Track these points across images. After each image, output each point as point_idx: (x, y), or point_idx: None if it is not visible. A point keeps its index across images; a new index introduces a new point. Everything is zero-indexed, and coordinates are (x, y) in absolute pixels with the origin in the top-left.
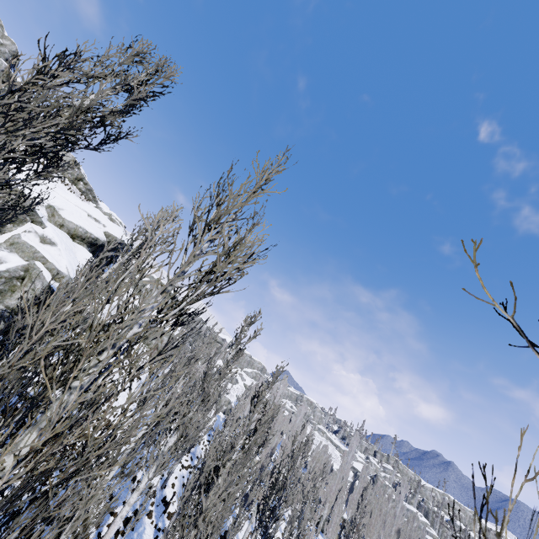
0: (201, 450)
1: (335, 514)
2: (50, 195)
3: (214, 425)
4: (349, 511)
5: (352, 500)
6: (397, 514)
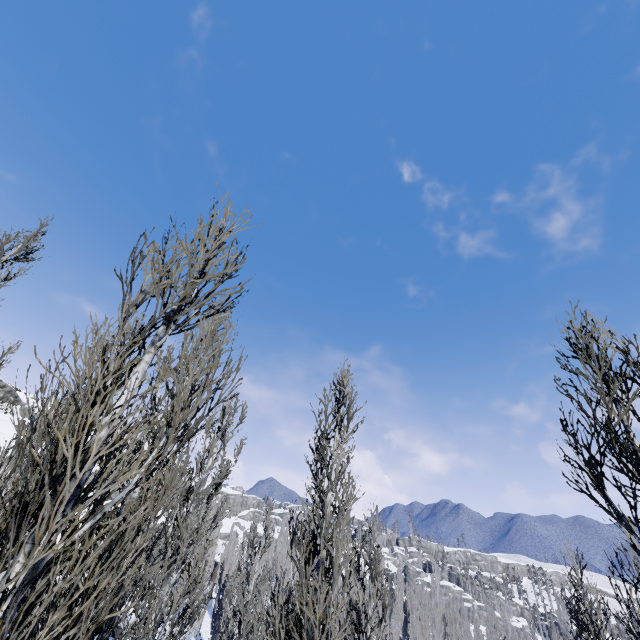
0: None
1: (394, 638)
2: (1, 445)
3: None
4: (399, 624)
5: (398, 611)
6: (438, 602)
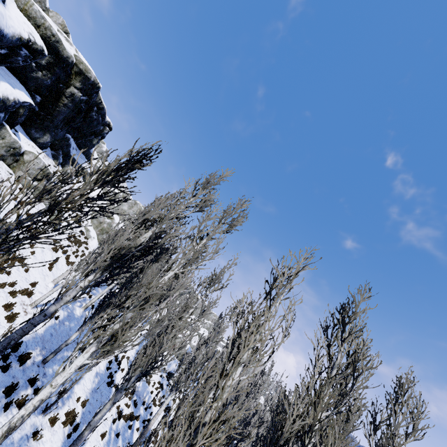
0: (150, 394)
1: None
2: None
3: (167, 366)
4: None
5: None
6: None
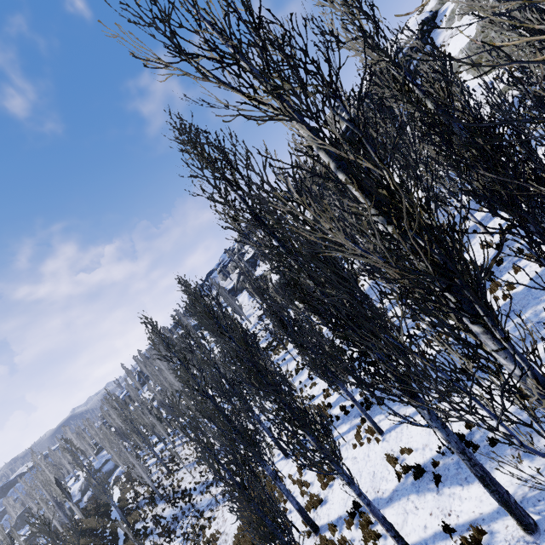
0: None
1: None
2: None
3: None
4: None
5: None
6: None
